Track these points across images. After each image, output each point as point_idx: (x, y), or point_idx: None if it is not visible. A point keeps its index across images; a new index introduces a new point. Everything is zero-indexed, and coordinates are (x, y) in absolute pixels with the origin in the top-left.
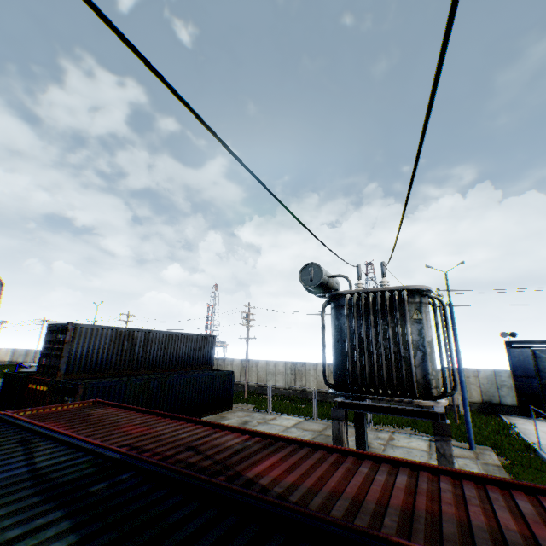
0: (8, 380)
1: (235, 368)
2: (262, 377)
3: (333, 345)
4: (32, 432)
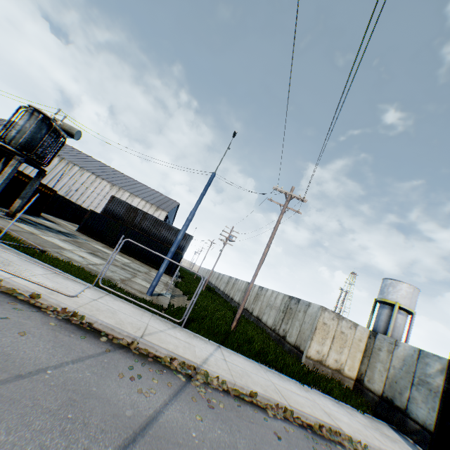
0: None
1: (231, 283)
2: (235, 292)
3: None
4: None
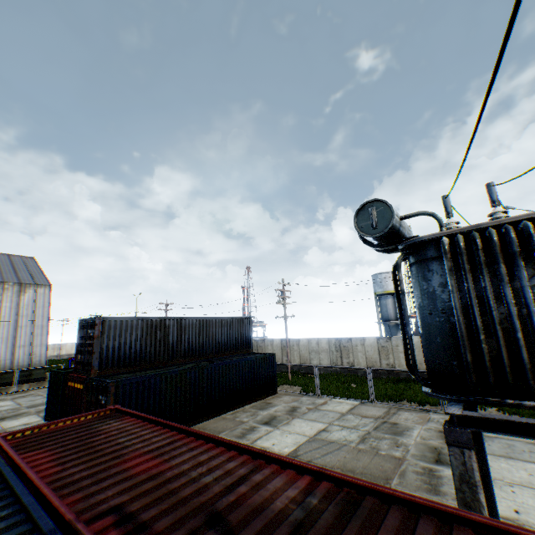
0: (54, 378)
1: (276, 348)
2: (305, 356)
3: (419, 319)
4: (1, 476)
